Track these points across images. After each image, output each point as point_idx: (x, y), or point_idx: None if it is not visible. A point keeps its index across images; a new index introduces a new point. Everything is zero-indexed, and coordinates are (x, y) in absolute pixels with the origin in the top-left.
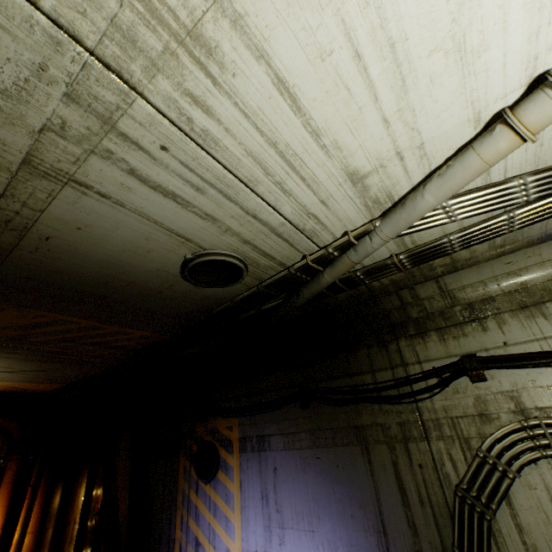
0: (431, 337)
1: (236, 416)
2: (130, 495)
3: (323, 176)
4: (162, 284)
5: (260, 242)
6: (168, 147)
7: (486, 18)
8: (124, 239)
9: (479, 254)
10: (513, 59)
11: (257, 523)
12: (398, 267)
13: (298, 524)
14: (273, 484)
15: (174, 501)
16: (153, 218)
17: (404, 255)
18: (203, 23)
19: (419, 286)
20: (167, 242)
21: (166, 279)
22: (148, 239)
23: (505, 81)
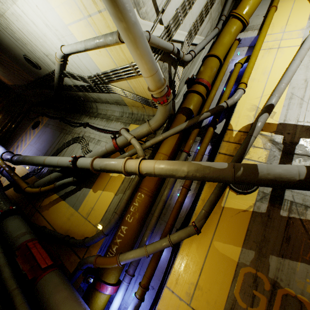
0: (88, 117)
1: (48, 117)
2: (15, 124)
3: (39, 51)
4: (23, 59)
5: (38, 60)
6: (7, 28)
7: (42, 37)
8: (8, 41)
9: (97, 99)
10: (53, 46)
11: (35, 140)
12: (75, 89)
13: (41, 142)
14: (43, 134)
15: (24, 131)
16: (12, 40)
17: (73, 85)
18: (3, 15)
19: (93, 103)
20: (18, 48)
21: (23, 58)
22: (13, 44)
23: (55, 50)
